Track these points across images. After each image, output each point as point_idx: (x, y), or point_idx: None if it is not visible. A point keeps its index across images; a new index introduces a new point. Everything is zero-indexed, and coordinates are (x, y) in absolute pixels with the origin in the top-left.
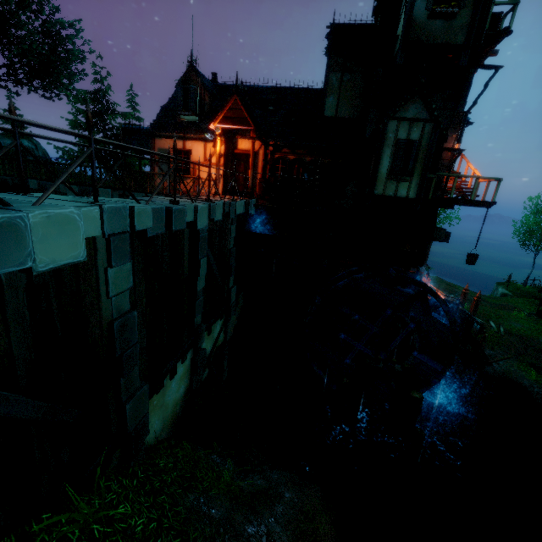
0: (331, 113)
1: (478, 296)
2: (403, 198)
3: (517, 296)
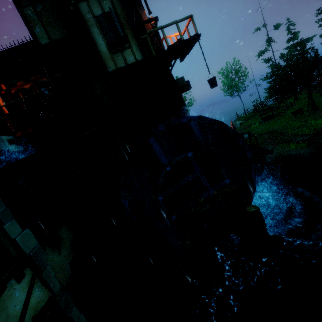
0: (46, 41)
1: (232, 124)
2: (134, 63)
3: (247, 120)
